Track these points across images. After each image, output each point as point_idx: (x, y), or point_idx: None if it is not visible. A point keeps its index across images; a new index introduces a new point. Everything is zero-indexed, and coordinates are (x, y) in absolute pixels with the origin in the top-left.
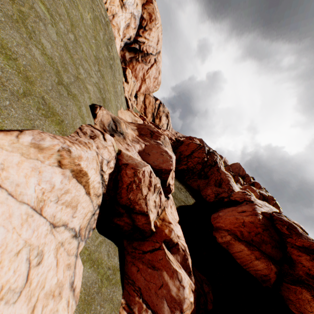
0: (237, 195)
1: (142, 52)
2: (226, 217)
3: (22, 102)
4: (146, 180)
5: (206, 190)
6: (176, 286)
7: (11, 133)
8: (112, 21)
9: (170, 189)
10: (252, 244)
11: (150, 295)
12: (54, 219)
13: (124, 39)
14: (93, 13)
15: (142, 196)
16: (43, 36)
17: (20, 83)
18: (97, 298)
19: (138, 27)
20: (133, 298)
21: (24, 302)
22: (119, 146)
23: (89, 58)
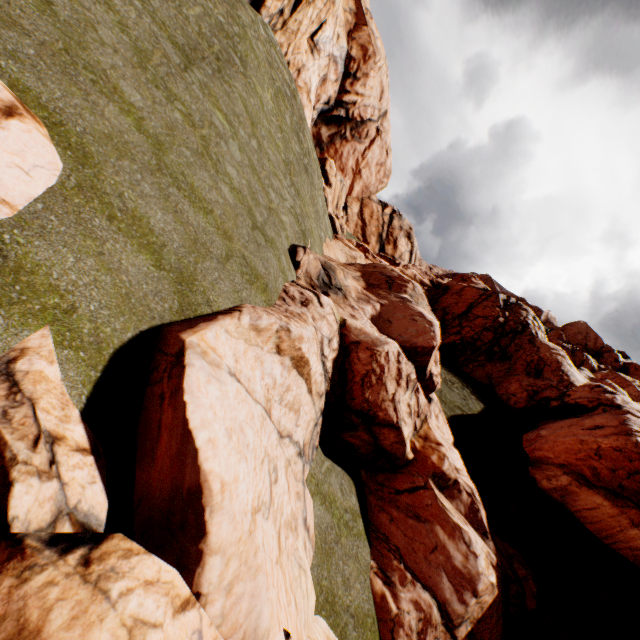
0: (581, 392)
1: (352, 121)
2: (557, 438)
3: (227, 269)
4: (392, 368)
5: (507, 383)
6: (462, 552)
7: (234, 316)
8: (296, 82)
9: (434, 382)
10: (622, 495)
11: (417, 561)
12: (279, 426)
13: (318, 106)
14: (273, 86)
15: (387, 396)
16: (227, 161)
17: (221, 243)
18: (336, 549)
19: (342, 76)
20: (388, 560)
21: (272, 523)
22: (340, 312)
23: (278, 169)
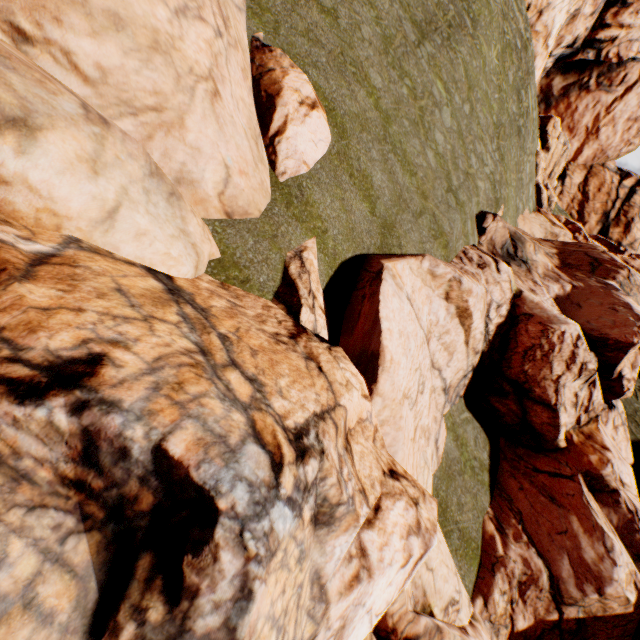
0: None
1: (602, 64)
2: None
3: (418, 223)
4: (564, 349)
5: None
6: (596, 551)
7: (418, 258)
8: (533, 26)
9: (622, 387)
10: None
11: (538, 532)
12: (433, 357)
13: (555, 51)
14: (502, 41)
15: (550, 375)
16: (437, 129)
17: (418, 201)
18: (458, 479)
19: (603, 6)
20: (506, 516)
21: (413, 417)
22: (517, 283)
23: (485, 133)
